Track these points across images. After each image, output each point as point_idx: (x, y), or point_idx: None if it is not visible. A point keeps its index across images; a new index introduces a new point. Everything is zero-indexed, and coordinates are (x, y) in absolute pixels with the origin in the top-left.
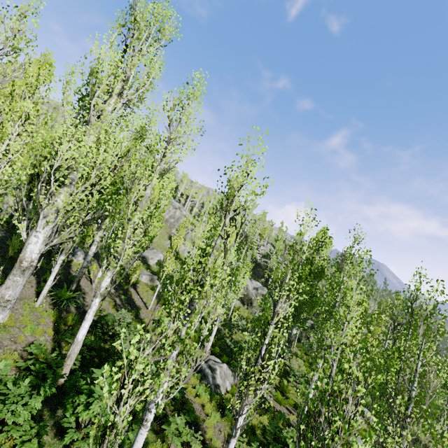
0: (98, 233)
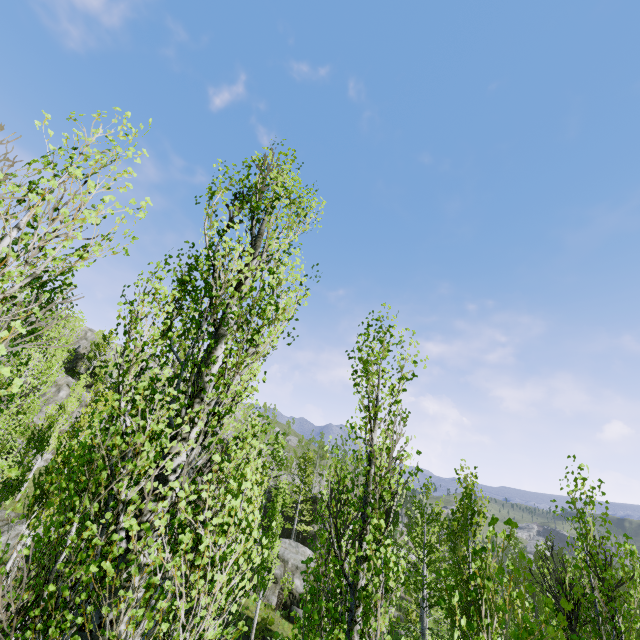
0: None
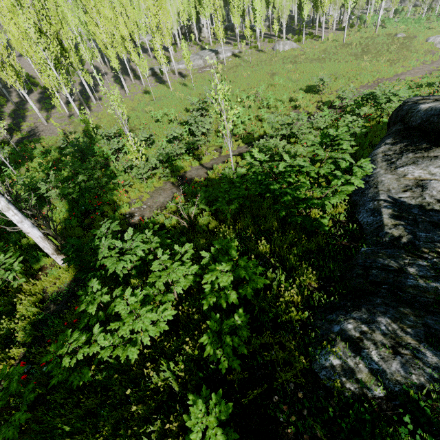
0: None
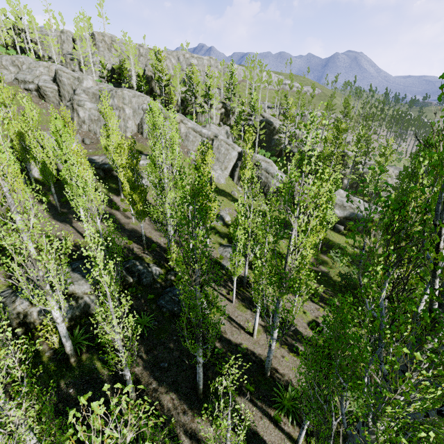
0: (275, 331)
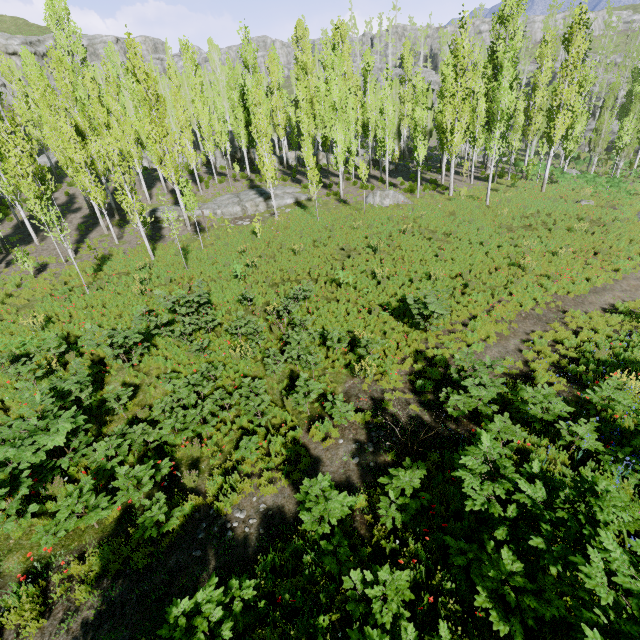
0: None
